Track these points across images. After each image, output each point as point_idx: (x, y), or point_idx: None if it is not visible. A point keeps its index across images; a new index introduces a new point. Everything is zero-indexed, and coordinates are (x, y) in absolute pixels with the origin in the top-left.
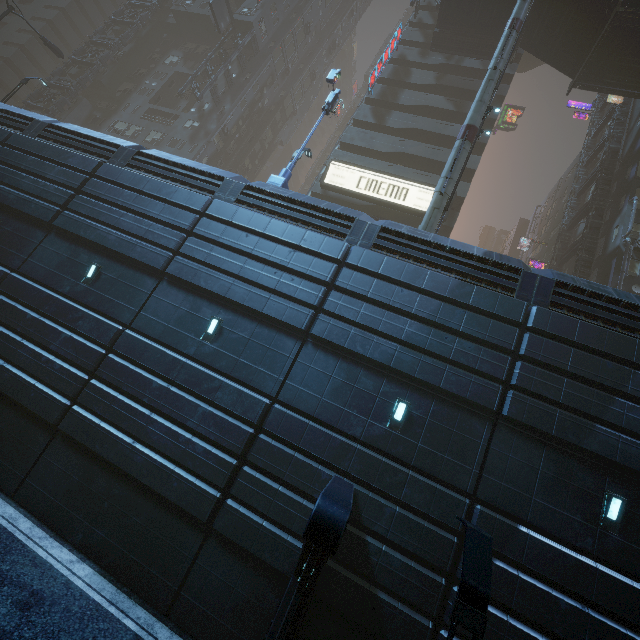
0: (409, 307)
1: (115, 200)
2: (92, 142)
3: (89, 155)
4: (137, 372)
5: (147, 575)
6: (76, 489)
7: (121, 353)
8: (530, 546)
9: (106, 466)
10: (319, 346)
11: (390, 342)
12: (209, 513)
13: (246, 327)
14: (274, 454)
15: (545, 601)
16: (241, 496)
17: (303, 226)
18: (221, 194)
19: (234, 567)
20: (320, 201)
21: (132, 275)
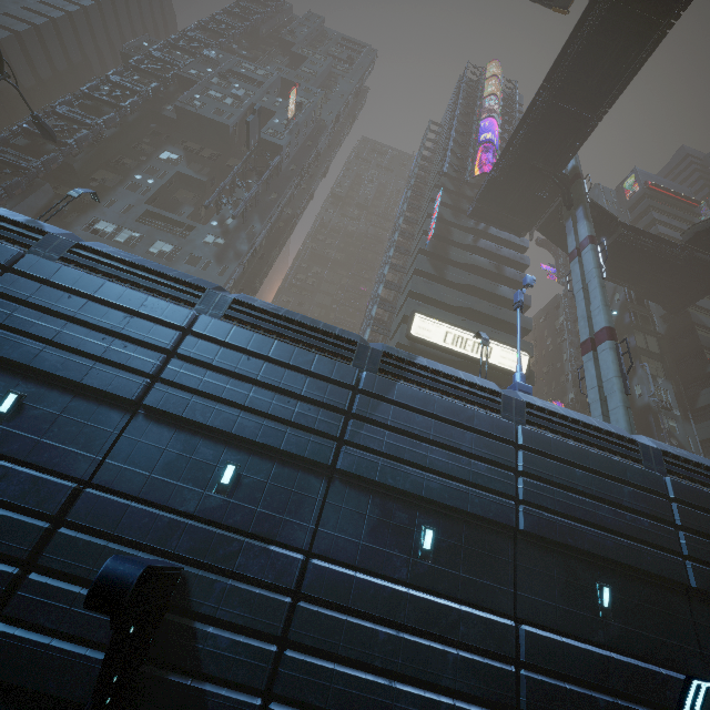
0: None
1: (409, 428)
2: (314, 333)
3: (320, 353)
4: (573, 690)
5: None
6: None
7: (538, 665)
8: None
9: None
10: (702, 599)
11: None
12: None
13: (632, 590)
14: None
15: None
16: None
17: (603, 452)
18: (508, 414)
19: None
20: (586, 417)
21: (478, 537)
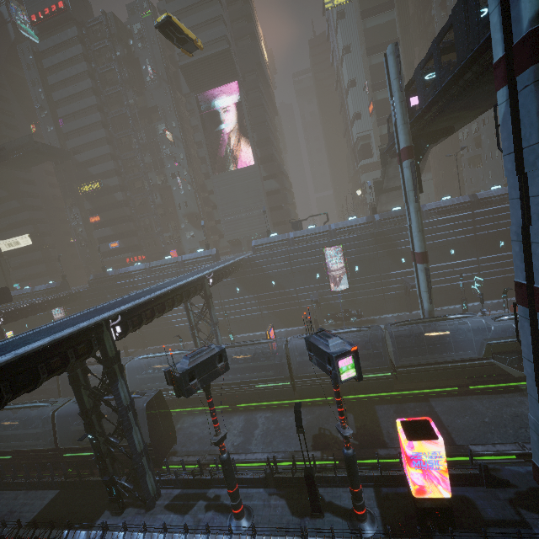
0: None
1: None
2: None
3: None
4: None
5: None
6: None
7: None
8: None
9: None
10: None
11: None
12: None
13: None
14: None
15: None
16: None
17: None
18: None
19: None
20: None
21: None
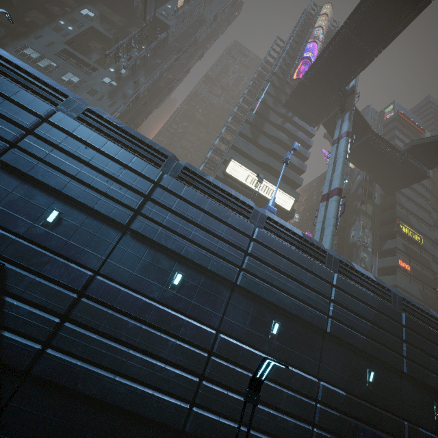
0: (365, 314)
1: (185, 214)
2: (140, 144)
3: (140, 157)
4: (238, 371)
5: None
6: None
7: (222, 356)
8: (424, 437)
9: None
10: (331, 339)
11: (362, 336)
12: None
13: (293, 327)
14: (329, 417)
15: None
16: None
17: (304, 253)
18: (254, 220)
19: None
20: (303, 233)
21: (210, 284)
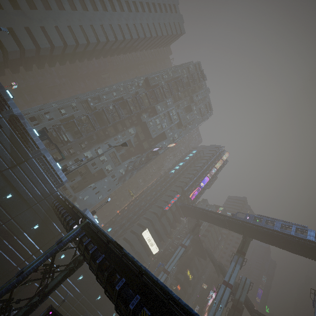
0: None
1: None
2: None
3: None
4: None
5: None
6: None
7: None
8: None
9: None
10: None
11: None
12: None
13: None
14: None
15: None
16: None
17: None
18: None
19: None
20: None
21: None
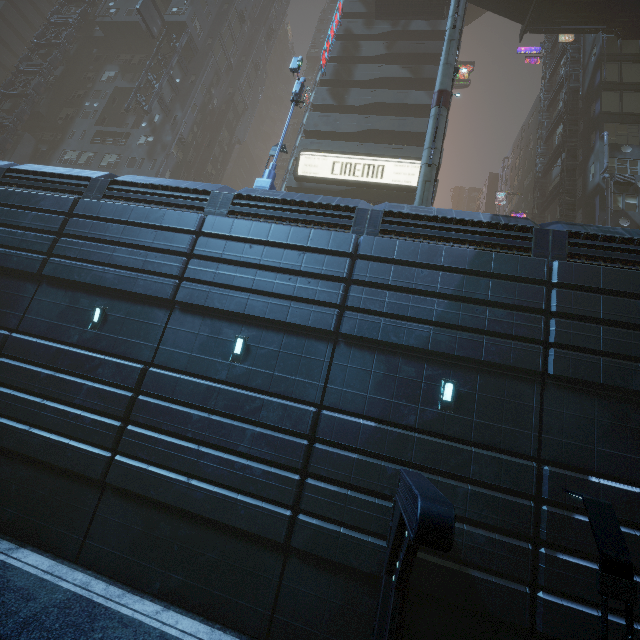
0: (433, 287)
1: (102, 236)
2: (59, 179)
3: (60, 194)
4: (173, 408)
5: (236, 607)
6: (141, 539)
7: (151, 393)
8: (604, 494)
9: (166, 509)
10: (352, 344)
11: (422, 325)
12: (284, 533)
13: (273, 340)
14: (334, 460)
15: (630, 543)
16: (312, 509)
17: (304, 226)
18: (211, 209)
19: (322, 579)
20: (314, 196)
21: (141, 310)
